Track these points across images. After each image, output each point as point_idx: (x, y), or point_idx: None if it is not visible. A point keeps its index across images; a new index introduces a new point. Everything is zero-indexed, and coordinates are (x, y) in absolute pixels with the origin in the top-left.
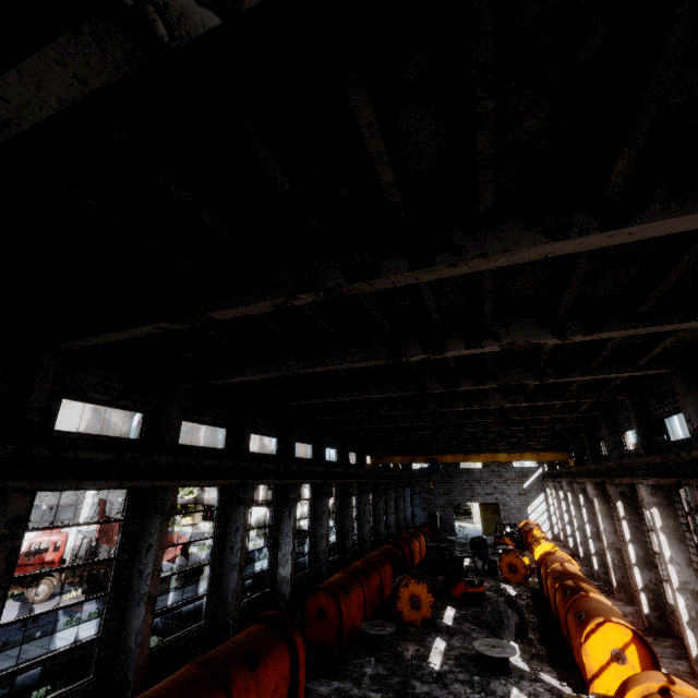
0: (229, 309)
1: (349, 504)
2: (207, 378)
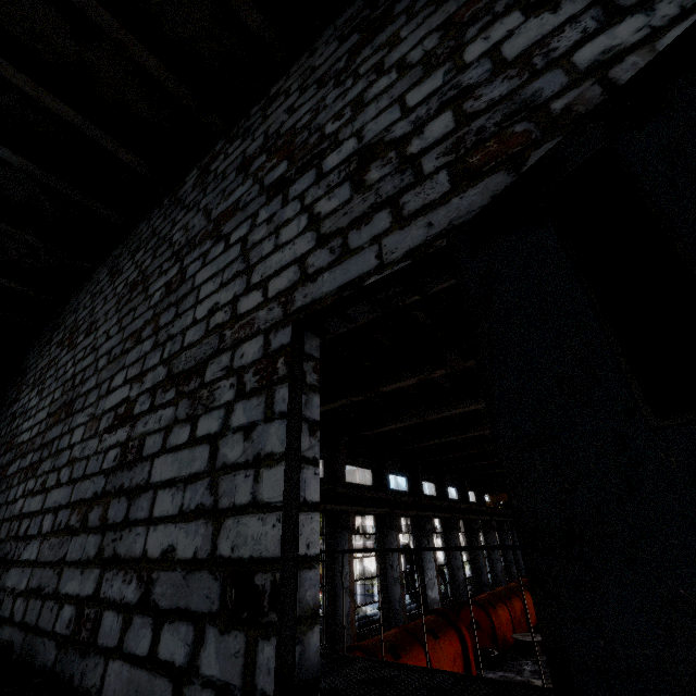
0: (393, 384)
1: (477, 540)
2: (361, 431)
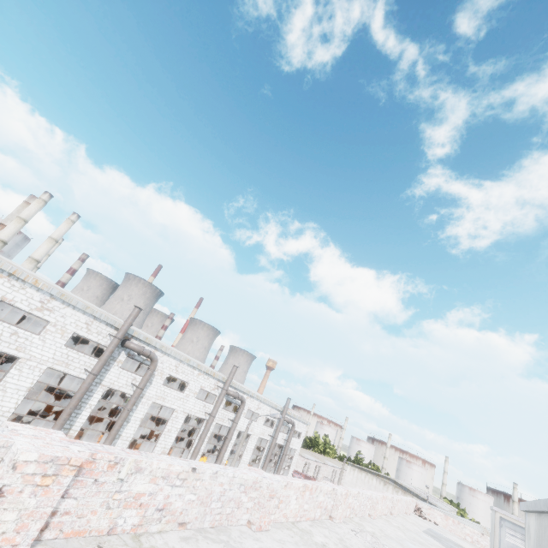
0: None
1: None
2: None
